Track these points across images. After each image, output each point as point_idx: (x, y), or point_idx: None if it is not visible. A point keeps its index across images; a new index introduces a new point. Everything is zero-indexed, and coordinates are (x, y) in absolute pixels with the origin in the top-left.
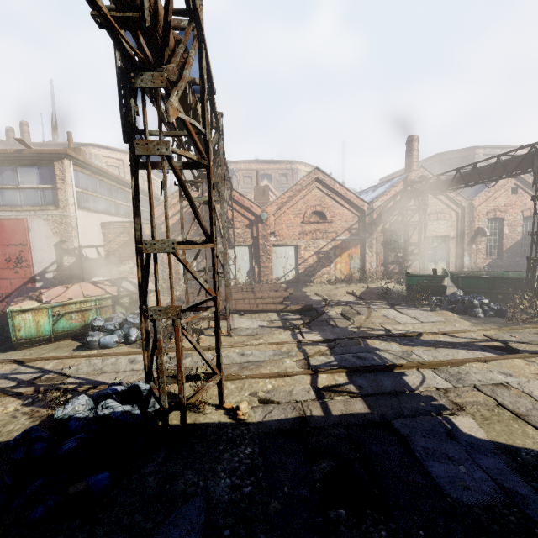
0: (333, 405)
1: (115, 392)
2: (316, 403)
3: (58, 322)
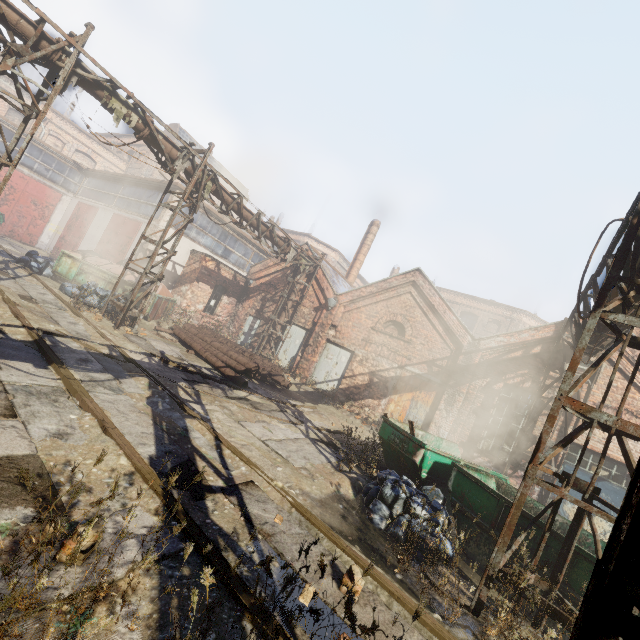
0: None
1: None
2: None
3: (81, 275)
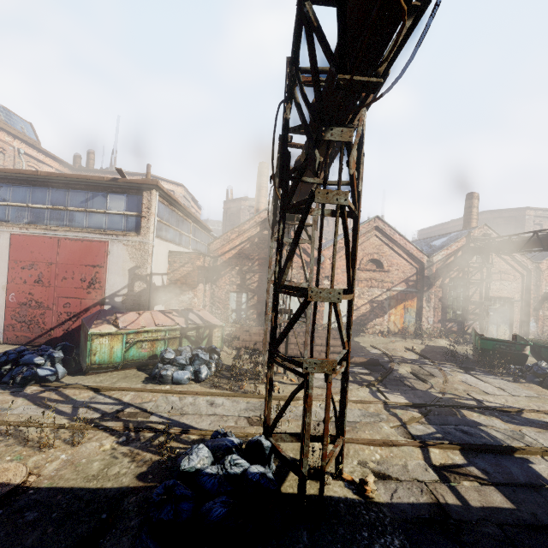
0: (465, 492)
1: (234, 446)
2: (444, 487)
3: (129, 349)
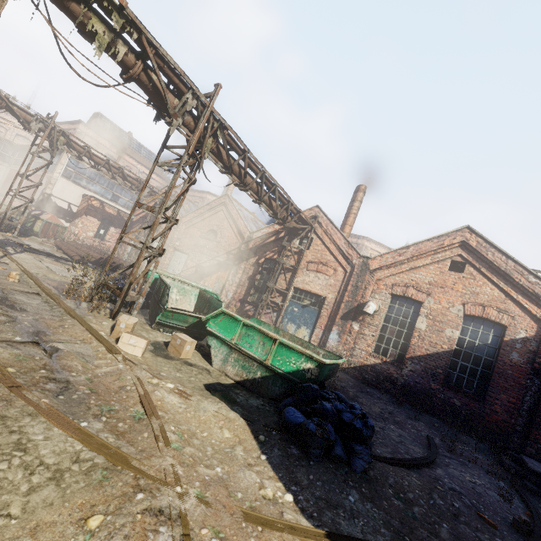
0: None
1: None
2: None
3: None
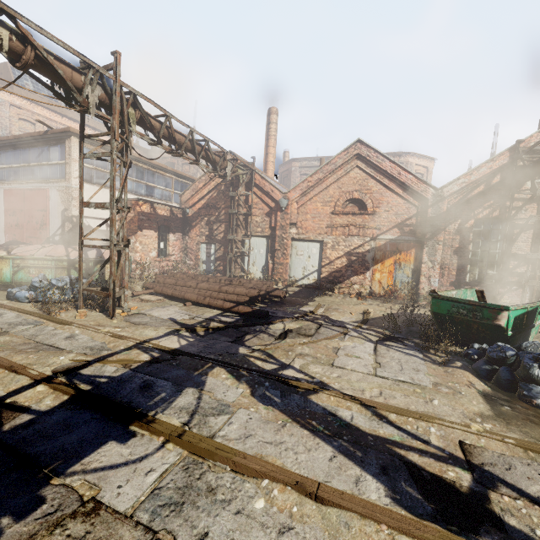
0: None
1: None
2: None
3: (18, 273)
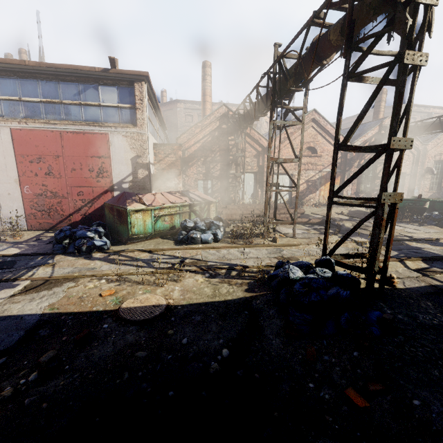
0: (441, 279)
1: (311, 264)
2: (428, 278)
3: (156, 222)
